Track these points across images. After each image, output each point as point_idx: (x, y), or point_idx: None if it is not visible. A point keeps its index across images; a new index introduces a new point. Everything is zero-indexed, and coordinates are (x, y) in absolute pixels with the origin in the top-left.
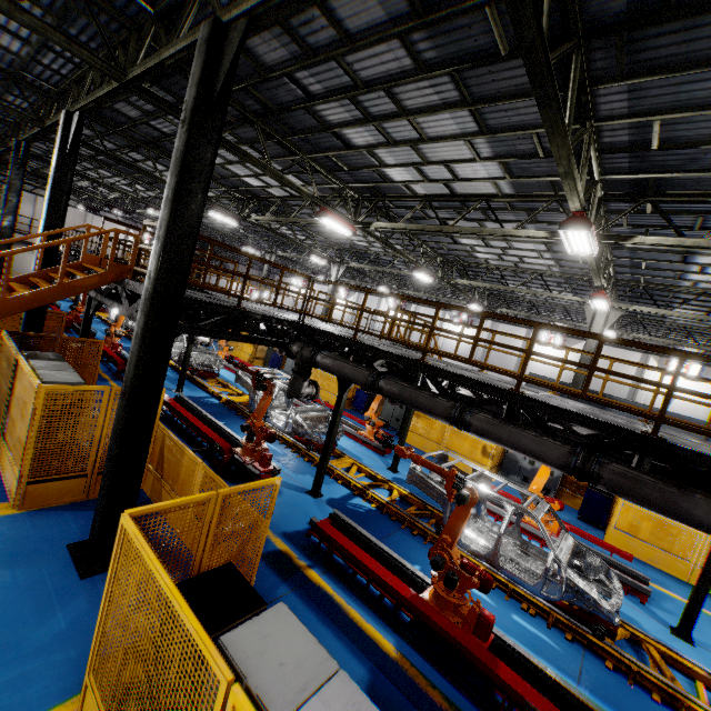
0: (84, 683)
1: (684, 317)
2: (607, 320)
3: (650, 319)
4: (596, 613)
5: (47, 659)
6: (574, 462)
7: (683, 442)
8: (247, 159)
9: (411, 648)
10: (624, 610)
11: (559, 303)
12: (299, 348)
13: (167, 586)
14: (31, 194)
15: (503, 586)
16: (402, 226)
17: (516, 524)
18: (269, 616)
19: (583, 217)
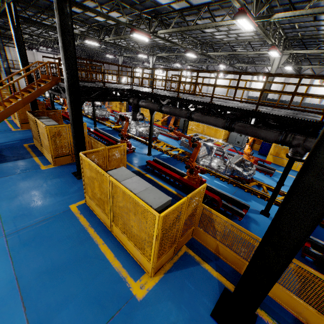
0: (85, 195)
1: (319, 52)
2: (280, 61)
3: (312, 55)
4: (244, 177)
5: (75, 194)
6: (226, 125)
7: (272, 112)
8: (90, 11)
9: (177, 189)
10: (261, 178)
11: (265, 56)
12: (132, 100)
13: (93, 164)
14: (6, 47)
15: (215, 174)
16: (171, 30)
17: (223, 156)
18: (119, 168)
19: (243, 11)
